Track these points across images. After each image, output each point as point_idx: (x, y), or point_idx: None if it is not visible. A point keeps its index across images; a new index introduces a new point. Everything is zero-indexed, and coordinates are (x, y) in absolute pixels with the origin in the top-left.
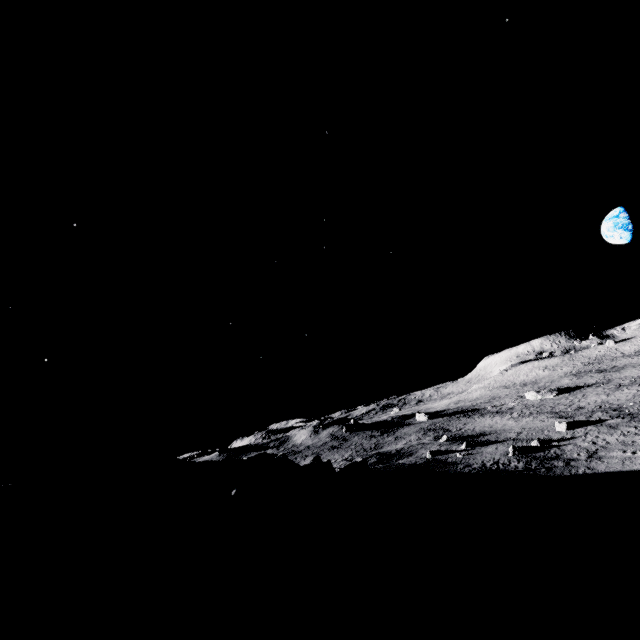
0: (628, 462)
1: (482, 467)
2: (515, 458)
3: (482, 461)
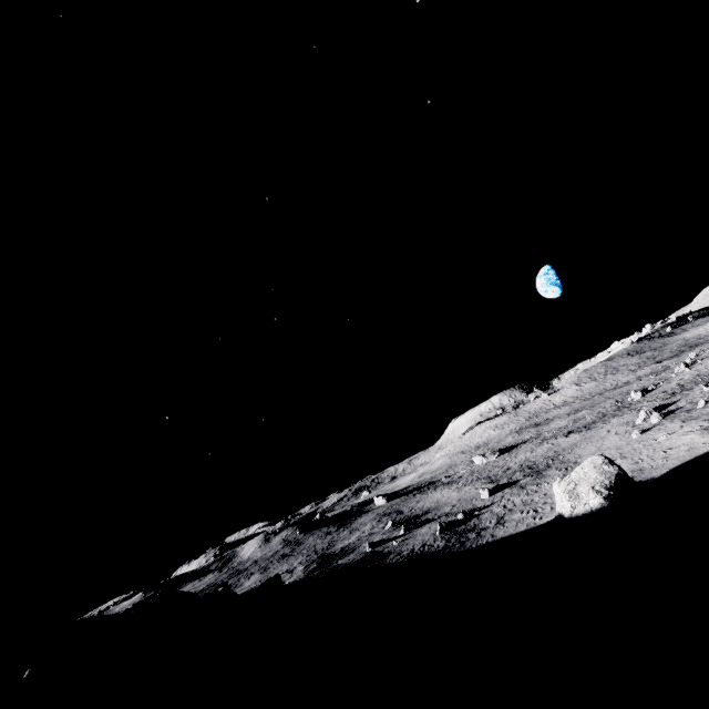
0: (520, 523)
1: (410, 553)
2: (441, 536)
3: (413, 546)
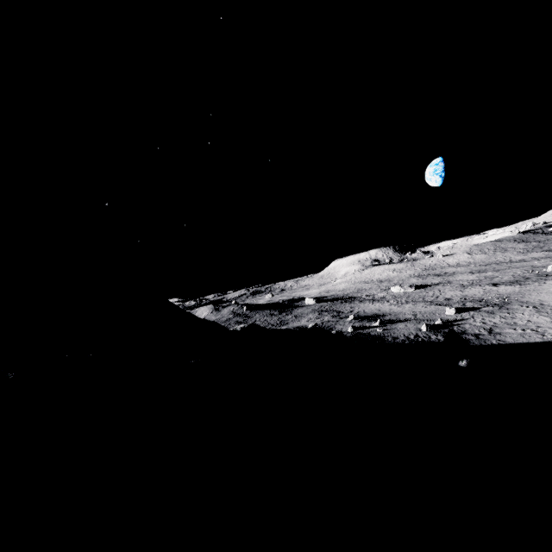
0: (527, 336)
1: (409, 339)
2: (430, 333)
3: (403, 335)
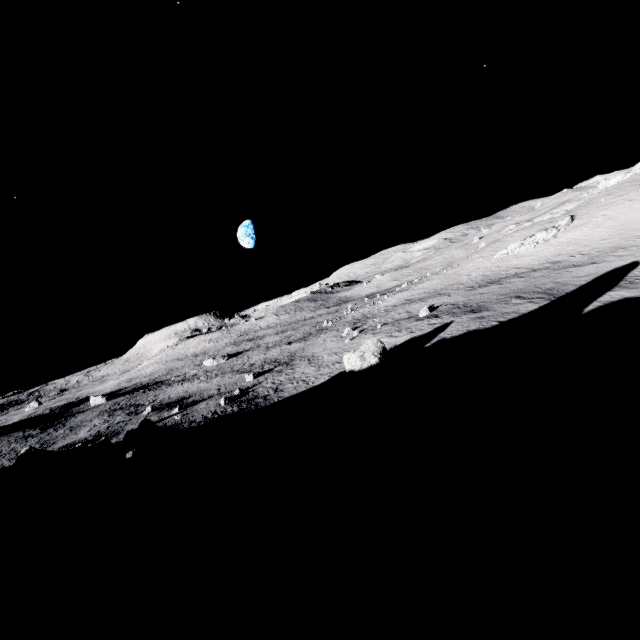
0: (298, 388)
1: (206, 419)
2: (228, 405)
3: (202, 415)
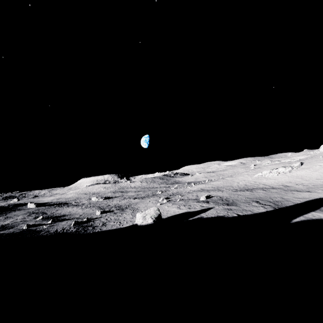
0: (113, 226)
1: (55, 232)
2: (74, 226)
3: (57, 229)
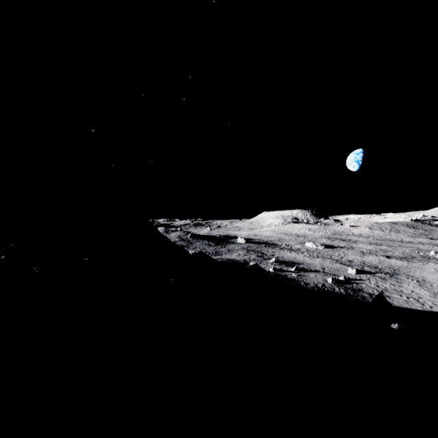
0: (410, 303)
1: (317, 287)
2: (334, 285)
3: (313, 282)
